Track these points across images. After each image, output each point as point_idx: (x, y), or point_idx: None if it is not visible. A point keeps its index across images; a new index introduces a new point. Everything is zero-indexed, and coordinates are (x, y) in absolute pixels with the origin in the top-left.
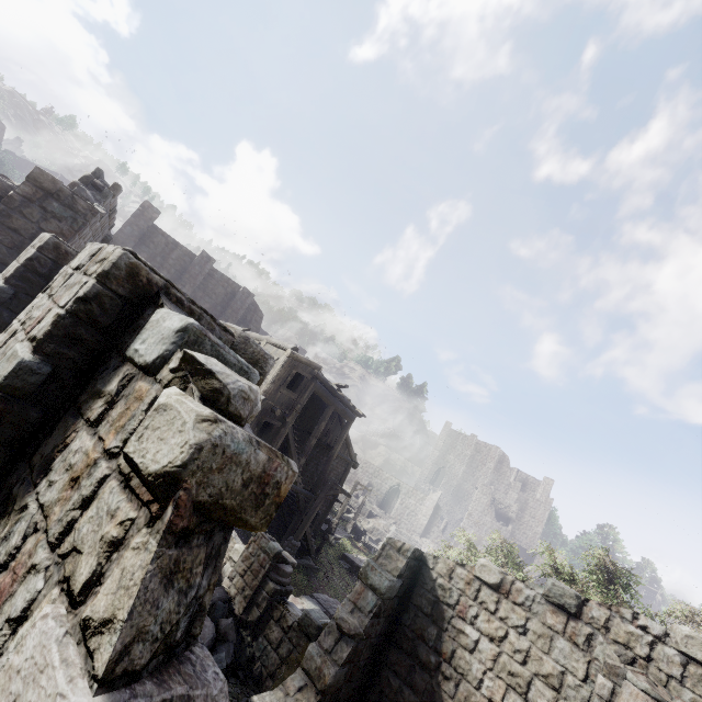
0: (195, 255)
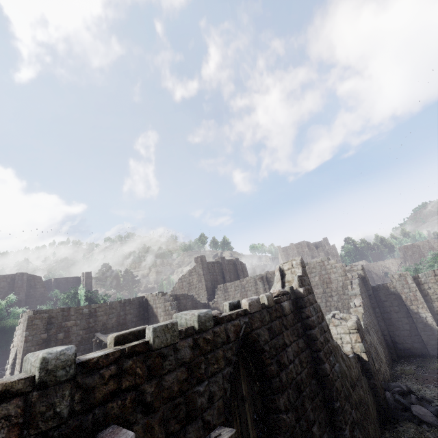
0: (218, 261)
